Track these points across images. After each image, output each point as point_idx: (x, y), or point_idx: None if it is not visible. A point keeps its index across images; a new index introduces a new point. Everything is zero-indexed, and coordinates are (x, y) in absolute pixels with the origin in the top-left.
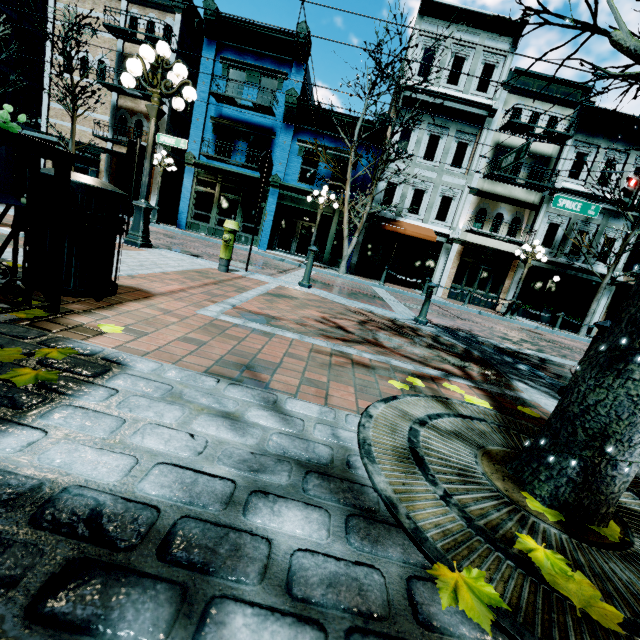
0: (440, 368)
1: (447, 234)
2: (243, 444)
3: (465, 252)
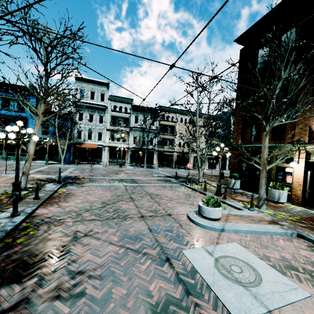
0: (34, 184)
1: (102, 144)
2: None
3: (111, 149)
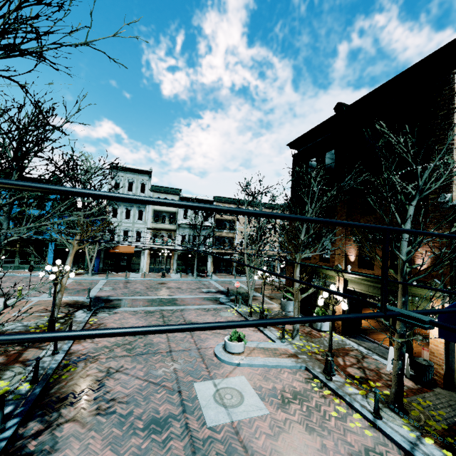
0: (63, 312)
1: (142, 247)
2: (16, 326)
3: (152, 252)
